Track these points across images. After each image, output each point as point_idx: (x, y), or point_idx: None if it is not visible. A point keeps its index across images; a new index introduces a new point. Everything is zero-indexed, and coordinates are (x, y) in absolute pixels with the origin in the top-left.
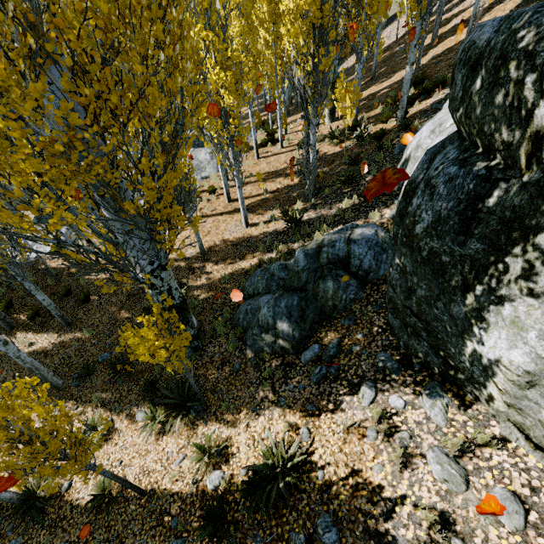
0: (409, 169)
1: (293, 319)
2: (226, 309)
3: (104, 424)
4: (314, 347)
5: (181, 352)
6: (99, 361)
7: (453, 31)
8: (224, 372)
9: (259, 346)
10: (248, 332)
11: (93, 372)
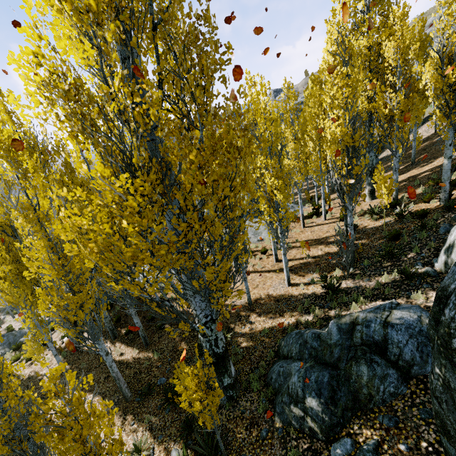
0: (454, 256)
1: (323, 398)
2: (261, 364)
3: (147, 450)
4: (346, 441)
5: (213, 406)
6: (158, 384)
7: None
8: (251, 435)
9: (287, 417)
10: (278, 397)
11: (152, 393)
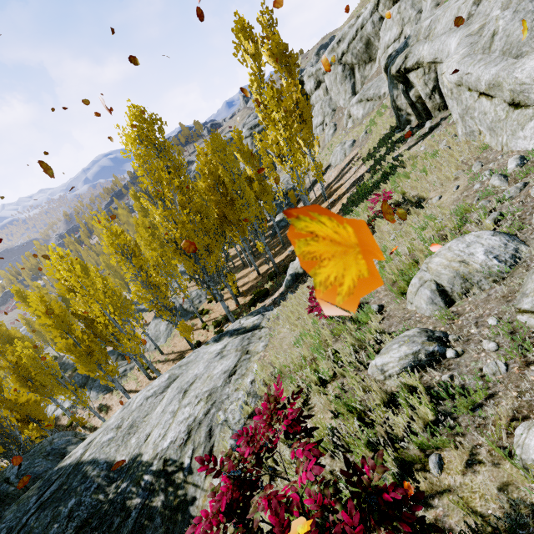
0: None
1: None
2: None
3: None
4: None
5: None
6: None
7: None
8: None
9: None
10: None
11: None
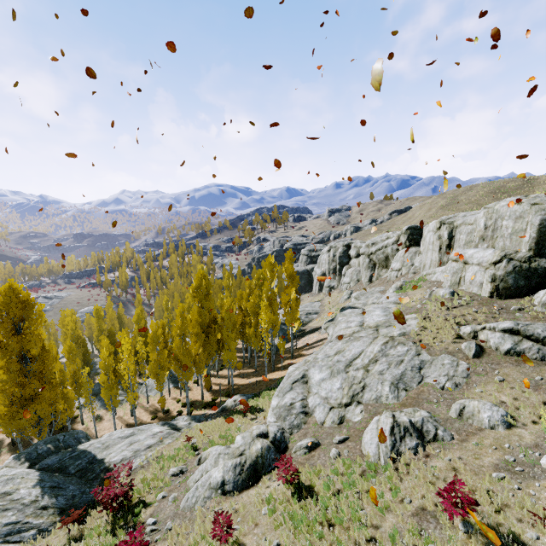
0: None
1: None
2: None
3: None
4: None
5: None
6: None
7: (283, 368)
8: None
9: None
10: None
11: None
